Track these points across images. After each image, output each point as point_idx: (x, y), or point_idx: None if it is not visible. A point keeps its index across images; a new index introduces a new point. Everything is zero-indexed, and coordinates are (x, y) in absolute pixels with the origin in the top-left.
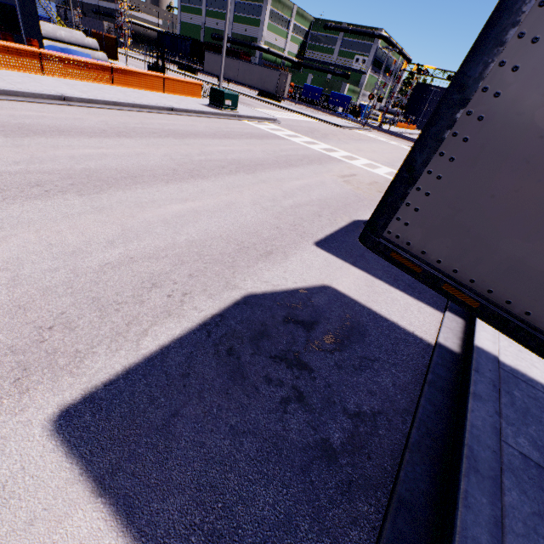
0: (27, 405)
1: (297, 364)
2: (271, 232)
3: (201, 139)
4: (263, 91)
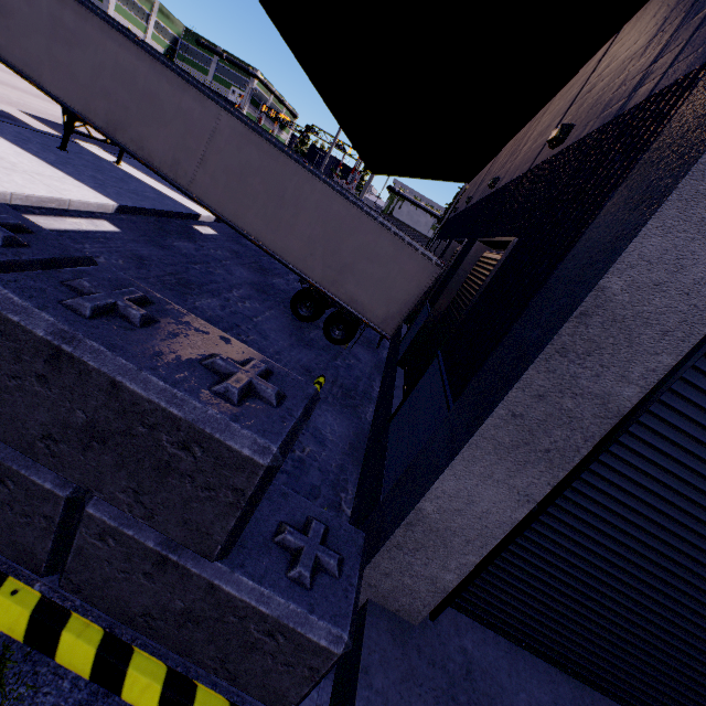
0: None
1: None
2: None
3: None
4: None
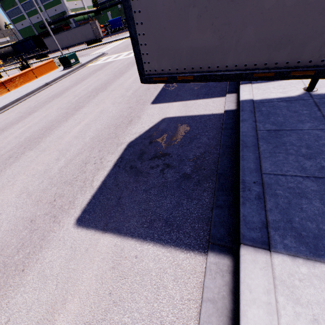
0: (63, 225)
1: (162, 155)
2: (127, 111)
3: (70, 90)
4: (89, 41)
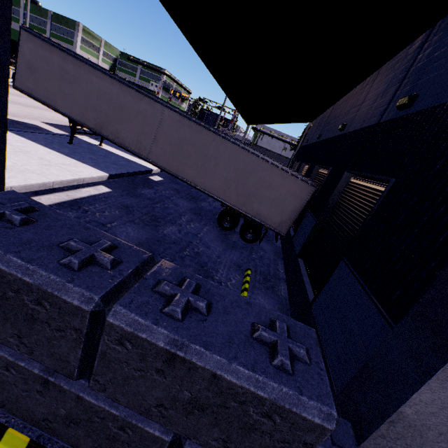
0: None
1: (10, 124)
2: (21, 115)
3: None
4: None
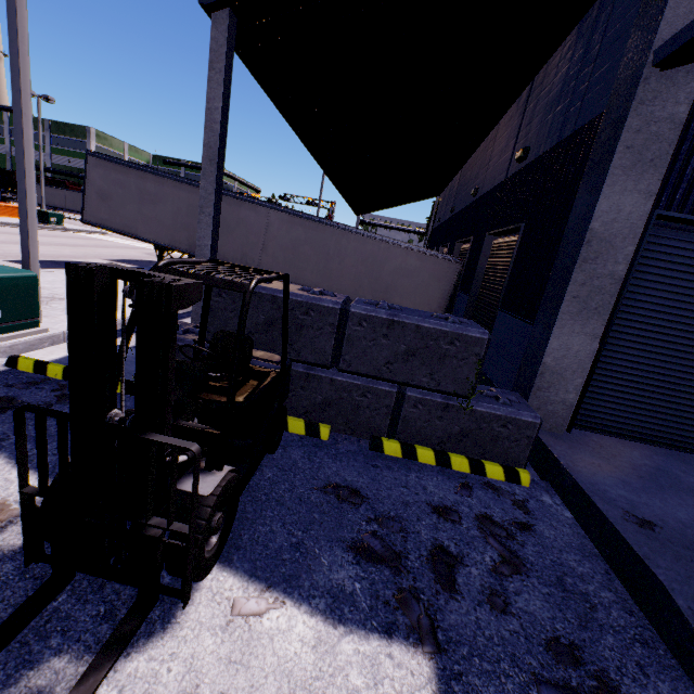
0: None
1: None
2: (80, 256)
3: None
4: None
